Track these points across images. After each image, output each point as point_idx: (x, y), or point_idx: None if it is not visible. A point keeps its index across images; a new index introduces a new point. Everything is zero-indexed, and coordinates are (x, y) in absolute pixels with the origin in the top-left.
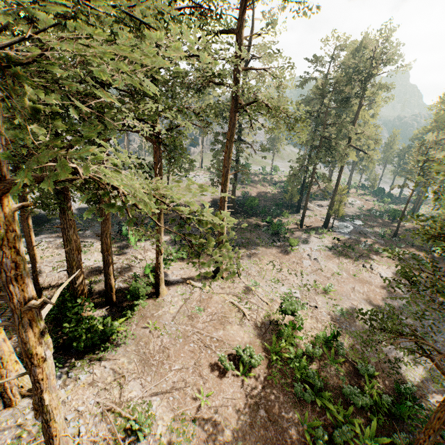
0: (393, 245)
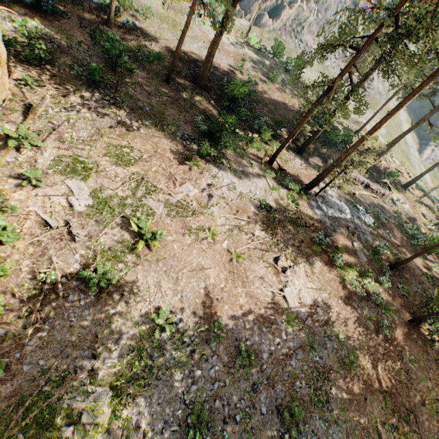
0: (375, 274)
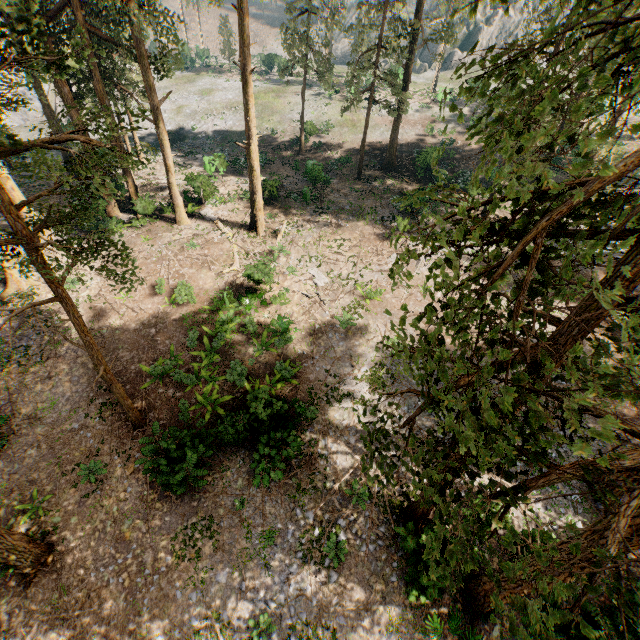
0: None
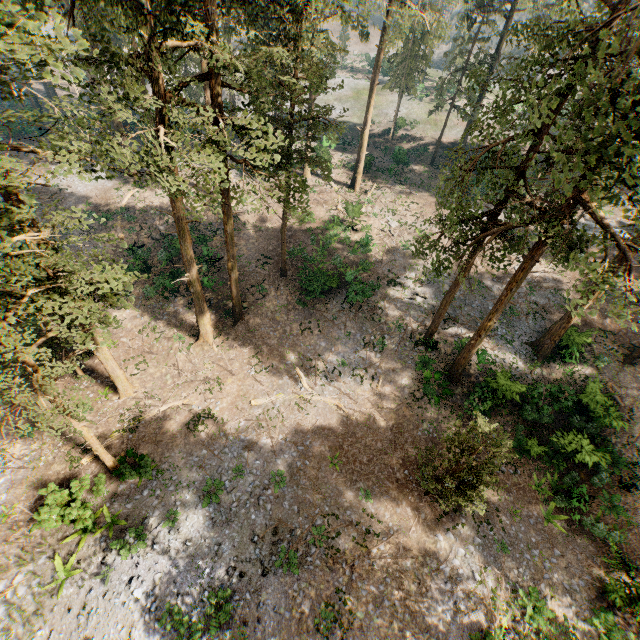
0: (637, 275)
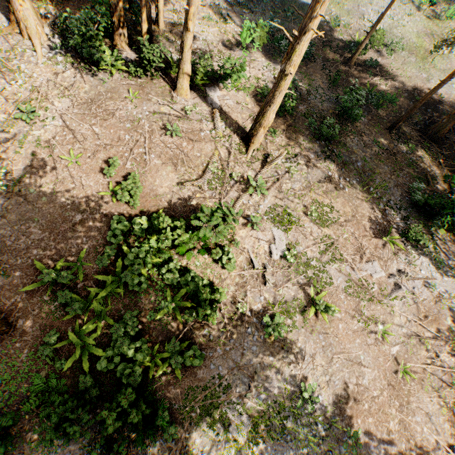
0: None
